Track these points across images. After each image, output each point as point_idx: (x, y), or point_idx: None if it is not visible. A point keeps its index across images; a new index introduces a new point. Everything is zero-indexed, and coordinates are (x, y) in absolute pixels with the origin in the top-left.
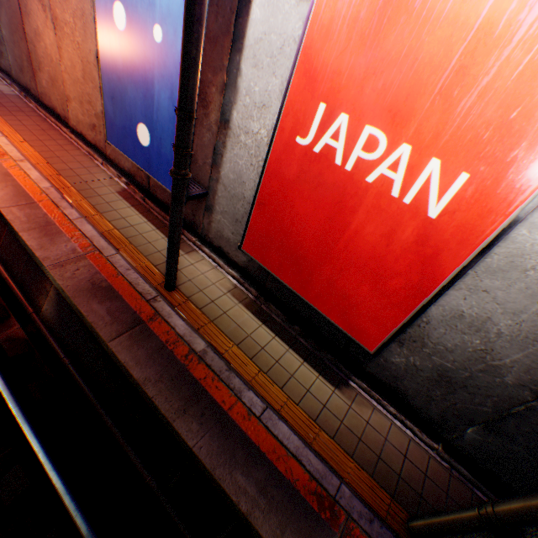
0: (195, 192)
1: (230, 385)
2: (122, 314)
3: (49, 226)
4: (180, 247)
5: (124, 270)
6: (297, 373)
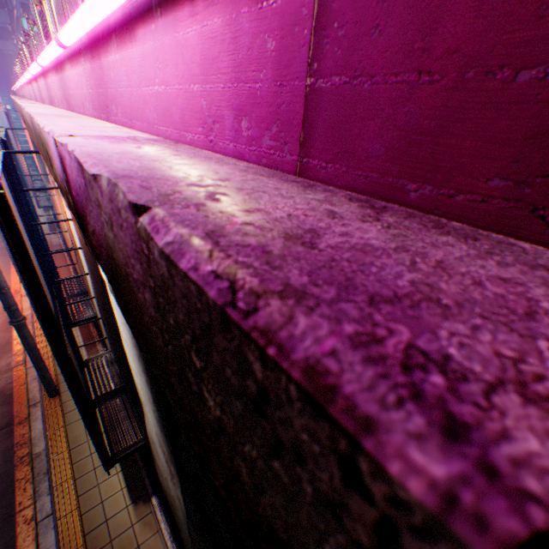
0: (86, 316)
1: (37, 487)
2: (3, 417)
3: (7, 345)
4: (44, 365)
5: (32, 379)
6: (105, 482)
